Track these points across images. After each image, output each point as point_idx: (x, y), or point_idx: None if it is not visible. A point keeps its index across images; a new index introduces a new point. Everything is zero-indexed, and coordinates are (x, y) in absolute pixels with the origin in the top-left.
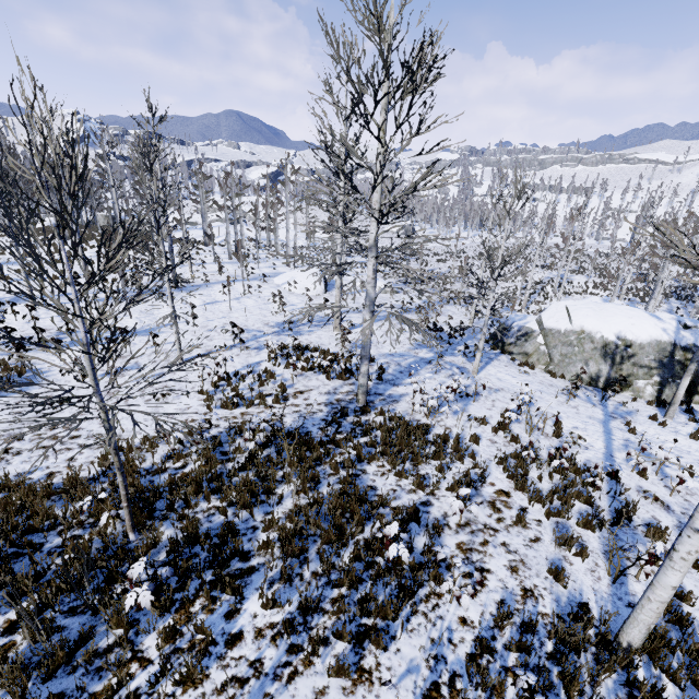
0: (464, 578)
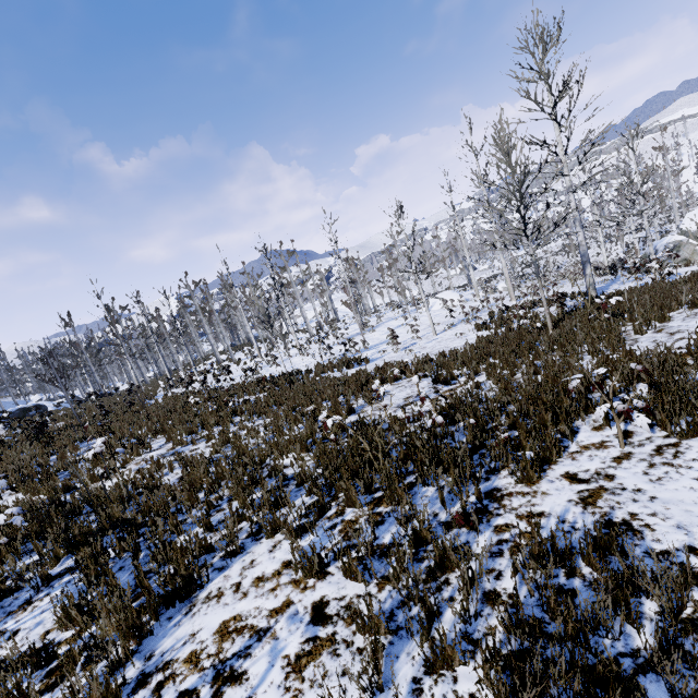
0: None
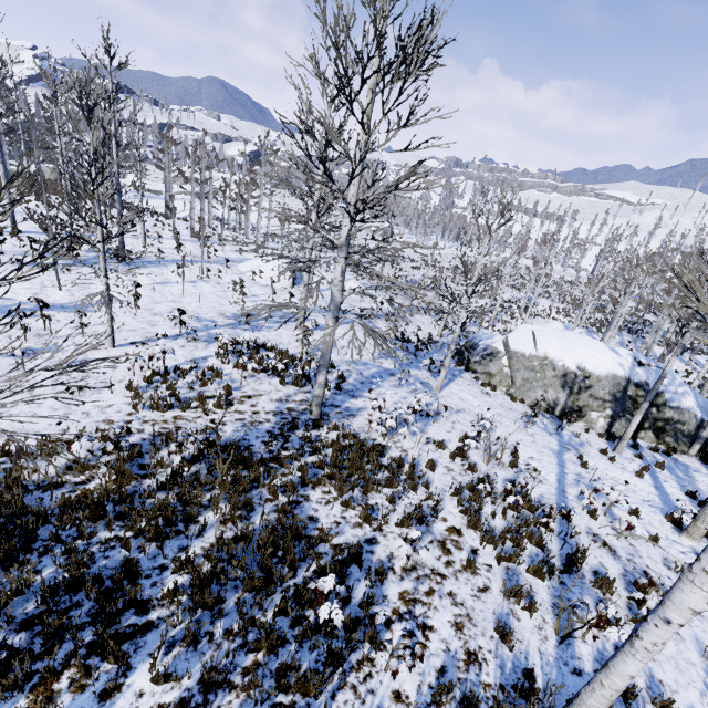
0: (404, 638)
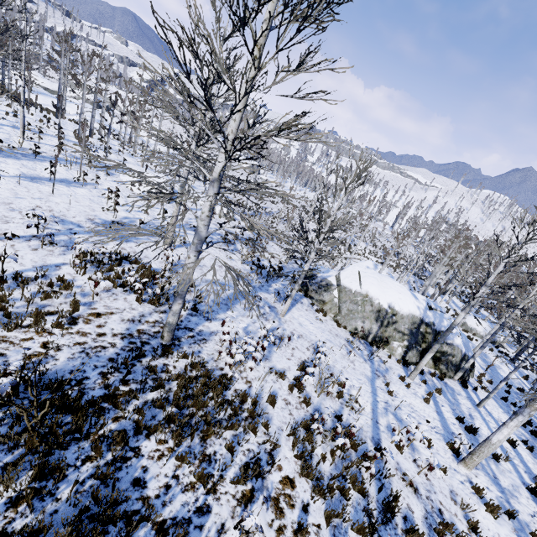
0: None
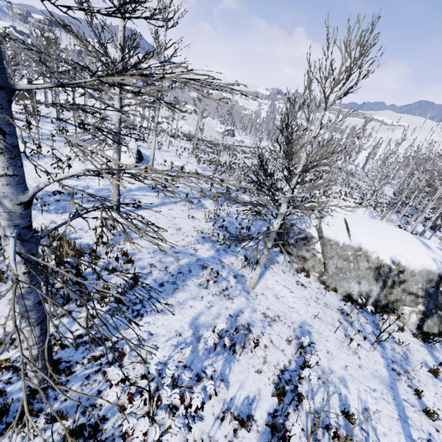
0: None
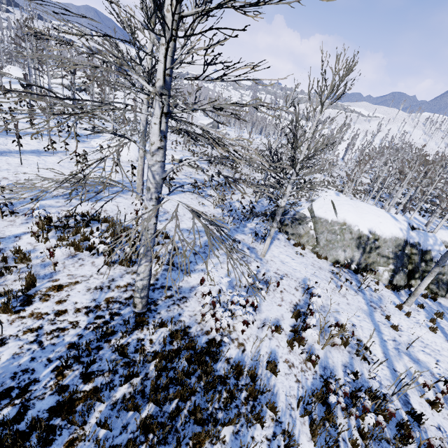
0: None
